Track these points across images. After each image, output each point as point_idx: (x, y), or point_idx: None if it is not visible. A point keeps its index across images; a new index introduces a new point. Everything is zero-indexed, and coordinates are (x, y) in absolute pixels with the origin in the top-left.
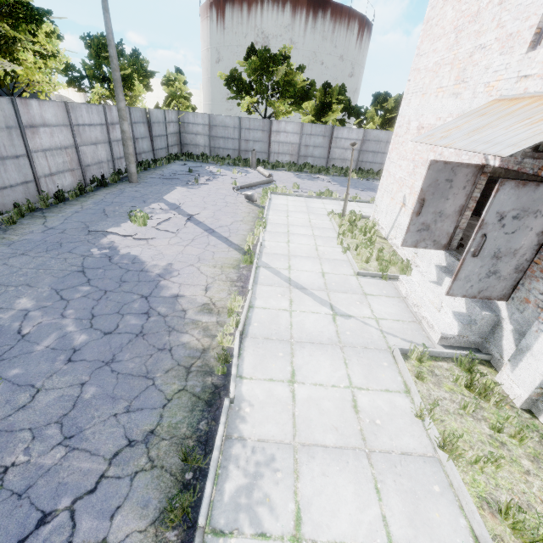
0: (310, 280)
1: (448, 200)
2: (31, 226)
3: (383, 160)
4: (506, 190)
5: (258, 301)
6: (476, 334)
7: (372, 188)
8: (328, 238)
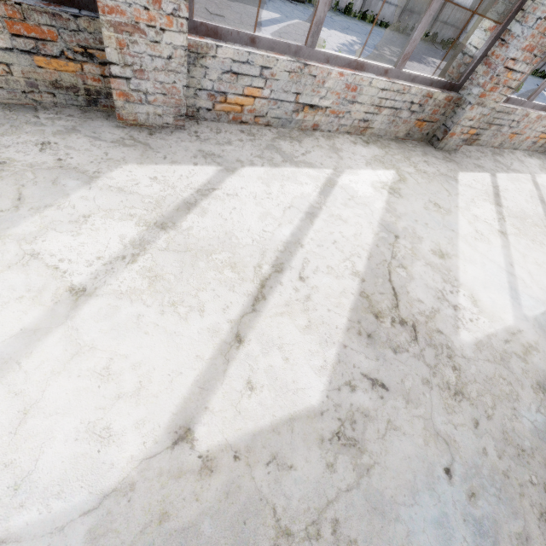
0: None
1: None
2: None
3: None
4: None
5: None
6: None
7: None
8: None
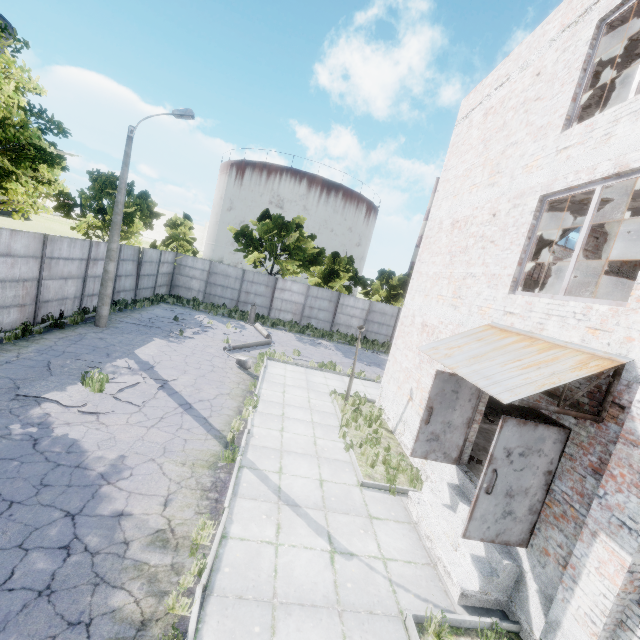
0: (305, 491)
1: (455, 411)
2: None
3: (388, 332)
4: (509, 427)
5: (235, 526)
6: (499, 590)
7: (377, 363)
8: (329, 428)
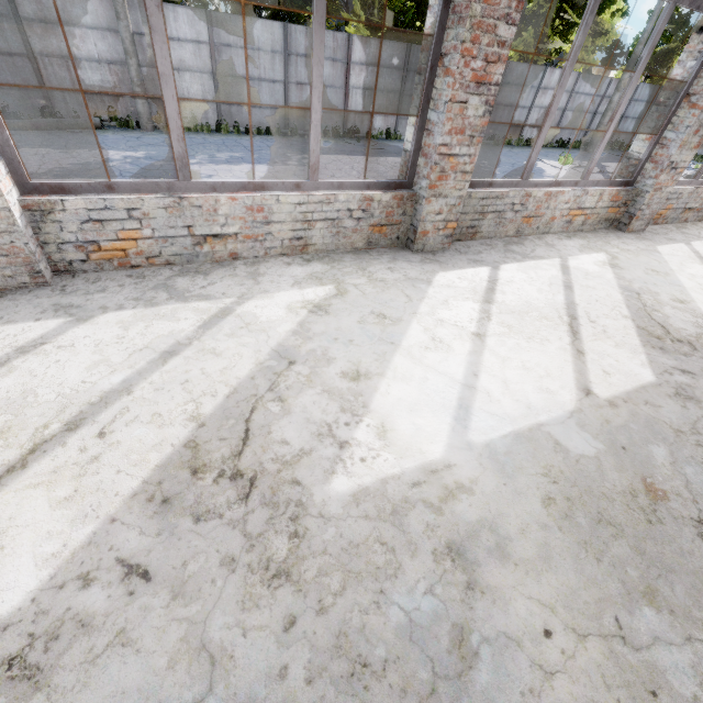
0: None
1: None
2: (504, 149)
3: None
4: None
5: None
6: None
7: None
8: None
